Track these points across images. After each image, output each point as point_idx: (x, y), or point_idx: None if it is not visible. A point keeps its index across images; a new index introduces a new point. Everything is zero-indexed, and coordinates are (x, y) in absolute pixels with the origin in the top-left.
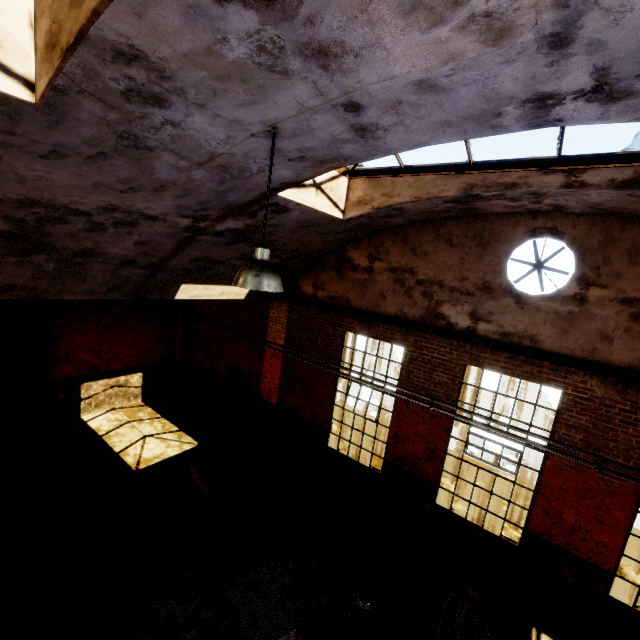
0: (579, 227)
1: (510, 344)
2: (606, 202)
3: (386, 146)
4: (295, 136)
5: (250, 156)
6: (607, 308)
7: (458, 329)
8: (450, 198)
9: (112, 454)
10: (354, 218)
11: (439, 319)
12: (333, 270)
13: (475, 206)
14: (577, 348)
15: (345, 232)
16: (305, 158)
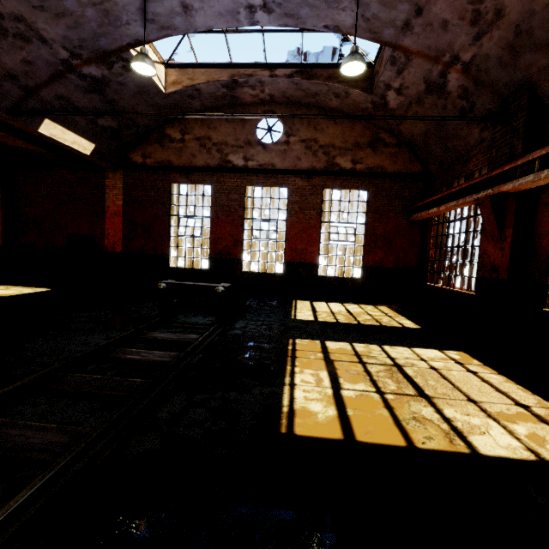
0: (282, 110)
1: (264, 169)
2: (287, 90)
3: (195, 24)
4: (153, 2)
5: (125, 9)
6: (297, 145)
7: (239, 167)
8: (224, 83)
9: None
10: (172, 94)
11: (228, 164)
12: (156, 143)
13: (237, 94)
14: (290, 165)
15: (165, 109)
16: (154, 21)
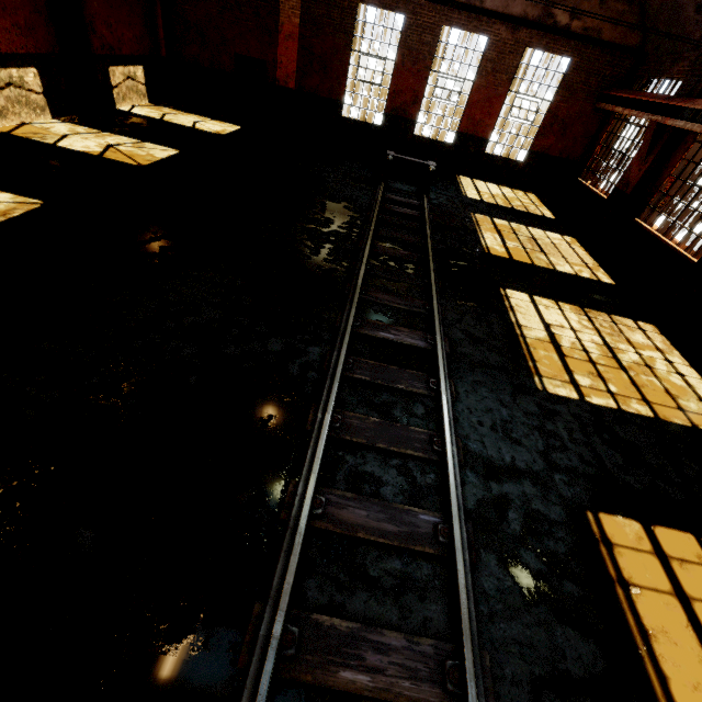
0: None
1: (470, 5)
2: None
3: None
4: None
5: None
6: None
7: None
8: None
9: (190, 128)
10: None
11: None
12: None
13: None
14: (500, 6)
15: None
16: None
